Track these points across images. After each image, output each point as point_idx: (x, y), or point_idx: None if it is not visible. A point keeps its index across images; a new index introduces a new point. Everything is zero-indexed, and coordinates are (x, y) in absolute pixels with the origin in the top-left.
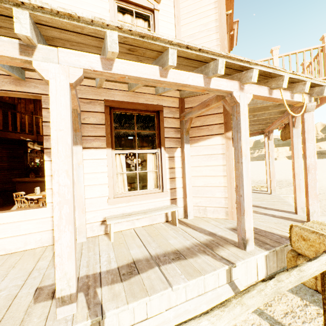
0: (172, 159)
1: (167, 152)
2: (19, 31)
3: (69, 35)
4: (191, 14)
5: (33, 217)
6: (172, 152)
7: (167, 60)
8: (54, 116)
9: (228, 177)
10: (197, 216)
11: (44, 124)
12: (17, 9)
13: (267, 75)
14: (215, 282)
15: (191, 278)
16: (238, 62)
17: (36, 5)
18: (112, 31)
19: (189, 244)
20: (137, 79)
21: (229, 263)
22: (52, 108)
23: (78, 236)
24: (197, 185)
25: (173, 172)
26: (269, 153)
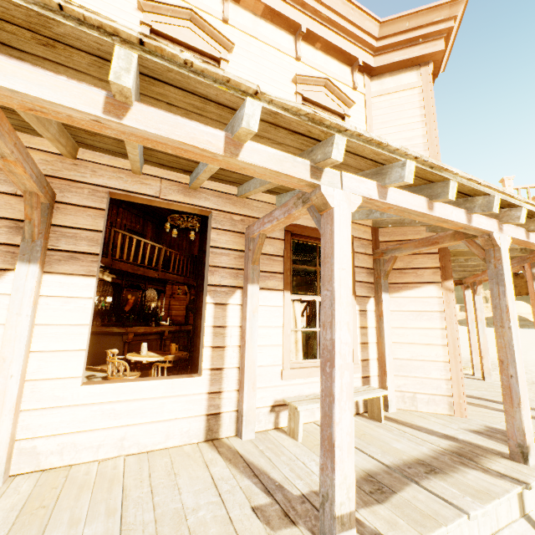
0: (364, 314)
1: (358, 303)
2: (334, 157)
3: (348, 158)
4: (388, 124)
5: (183, 392)
6: (364, 303)
7: (445, 193)
8: (337, 252)
9: (451, 347)
10: (400, 408)
11: (211, 250)
12: (338, 136)
13: (528, 214)
14: (508, 514)
15: (483, 502)
16: (509, 199)
17: (357, 133)
18: (411, 161)
19: (428, 451)
20: (403, 211)
21: (518, 482)
22: (336, 241)
23: (244, 428)
24: (400, 357)
25: (366, 334)
26: (477, 315)
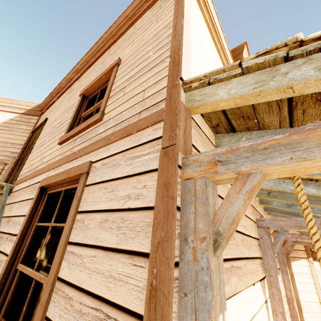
0: None
1: None
2: None
3: None
4: None
5: None
6: None
7: None
8: None
9: (319, 293)
10: None
11: None
12: None
13: None
14: None
15: None
16: None
17: None
18: None
19: None
20: None
21: None
22: None
23: None
24: (300, 300)
25: None
26: None
